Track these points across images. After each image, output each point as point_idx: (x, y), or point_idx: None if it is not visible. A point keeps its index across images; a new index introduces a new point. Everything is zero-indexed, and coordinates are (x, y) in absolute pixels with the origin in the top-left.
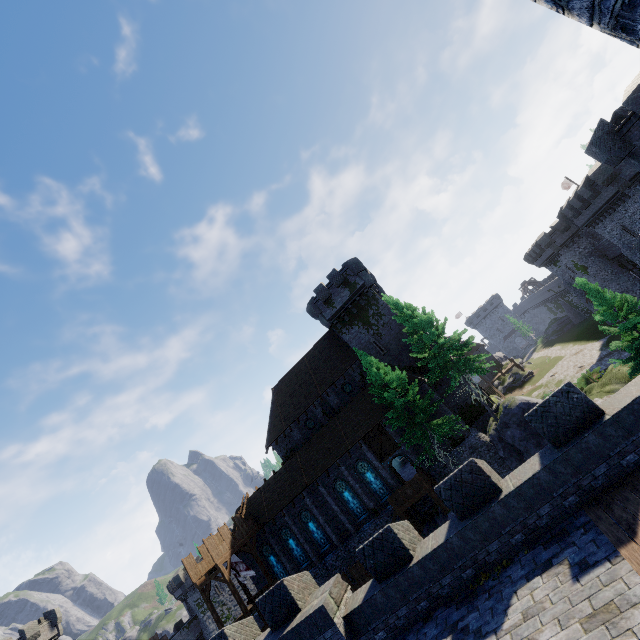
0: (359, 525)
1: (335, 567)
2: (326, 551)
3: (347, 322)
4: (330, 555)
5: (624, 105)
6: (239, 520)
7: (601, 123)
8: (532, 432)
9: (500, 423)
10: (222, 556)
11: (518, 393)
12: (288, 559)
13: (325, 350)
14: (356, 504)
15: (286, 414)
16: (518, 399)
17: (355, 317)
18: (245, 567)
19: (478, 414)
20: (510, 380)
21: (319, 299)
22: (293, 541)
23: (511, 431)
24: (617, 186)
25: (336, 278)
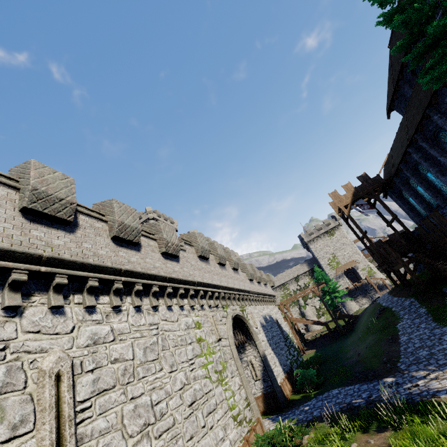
0: None
1: None
2: None
3: None
4: None
5: None
6: (364, 178)
7: None
8: None
9: None
10: (343, 202)
11: None
12: (421, 201)
13: None
14: None
15: (393, 73)
16: None
17: None
18: (369, 207)
19: None
20: None
21: None
22: (420, 188)
23: None
24: None
25: None
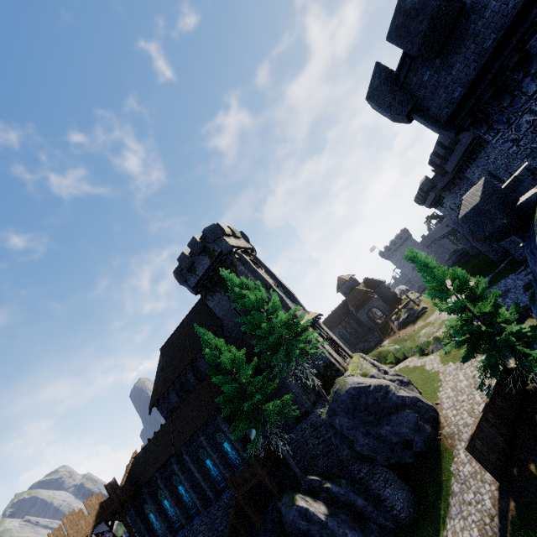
0: (220, 492)
1: (199, 531)
2: (194, 514)
3: (211, 289)
4: (196, 518)
5: (388, 40)
6: (113, 486)
7: (377, 68)
8: (361, 420)
9: (329, 410)
10: (82, 532)
11: (410, 329)
12: (164, 518)
13: (199, 314)
14: (216, 472)
15: (166, 377)
16: (349, 383)
17: (217, 284)
18: (112, 536)
19: (330, 383)
20: (404, 316)
21: (184, 267)
22: (167, 502)
23: (339, 419)
24: (472, 131)
25: (195, 246)
